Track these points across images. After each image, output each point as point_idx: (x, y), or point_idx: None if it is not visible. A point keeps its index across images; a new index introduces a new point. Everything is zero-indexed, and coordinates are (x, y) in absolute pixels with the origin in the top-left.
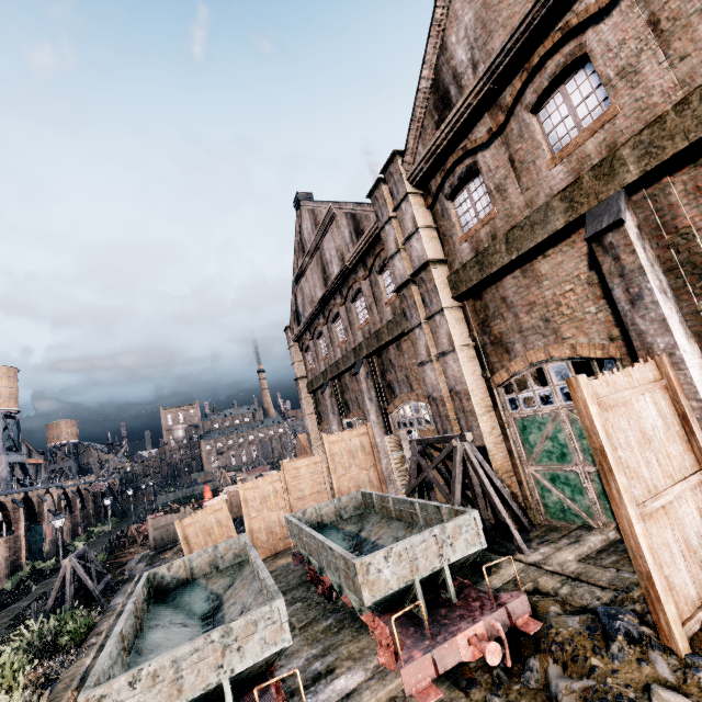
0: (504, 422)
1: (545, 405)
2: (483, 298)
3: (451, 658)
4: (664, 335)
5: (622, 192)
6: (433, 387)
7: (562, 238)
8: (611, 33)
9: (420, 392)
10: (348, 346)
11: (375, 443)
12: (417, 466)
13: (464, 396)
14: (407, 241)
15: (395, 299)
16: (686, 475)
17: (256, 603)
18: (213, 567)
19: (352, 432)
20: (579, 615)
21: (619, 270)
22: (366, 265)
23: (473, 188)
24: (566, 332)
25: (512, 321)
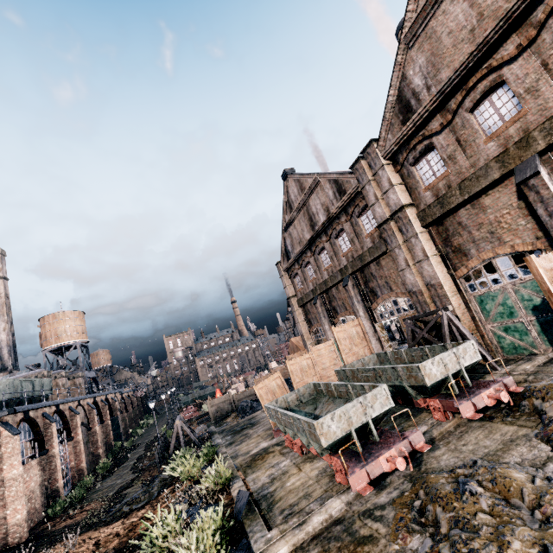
0: (466, 300)
1: (495, 284)
2: (444, 225)
3: (480, 404)
4: None
5: (536, 156)
6: (413, 285)
7: (498, 183)
8: (518, 70)
9: (398, 291)
10: (334, 268)
11: (365, 331)
12: (411, 334)
13: (438, 286)
14: (385, 195)
15: (373, 233)
16: None
17: None
18: (299, 401)
19: (349, 324)
20: (545, 380)
21: (539, 199)
22: (348, 213)
23: (430, 158)
24: (506, 238)
25: (467, 236)
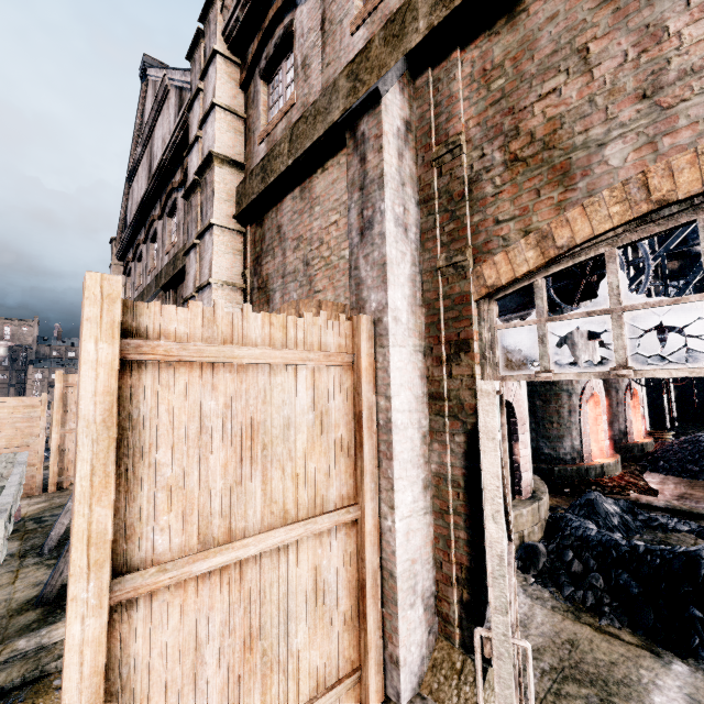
0: None
1: None
2: (263, 225)
3: None
4: (379, 288)
5: (401, 60)
6: None
7: (342, 142)
8: None
9: None
10: (156, 273)
11: None
12: None
13: None
14: (204, 125)
15: None
16: (319, 512)
17: None
18: None
19: None
20: None
21: (361, 178)
22: (184, 166)
23: (289, 66)
24: (319, 283)
25: (280, 261)
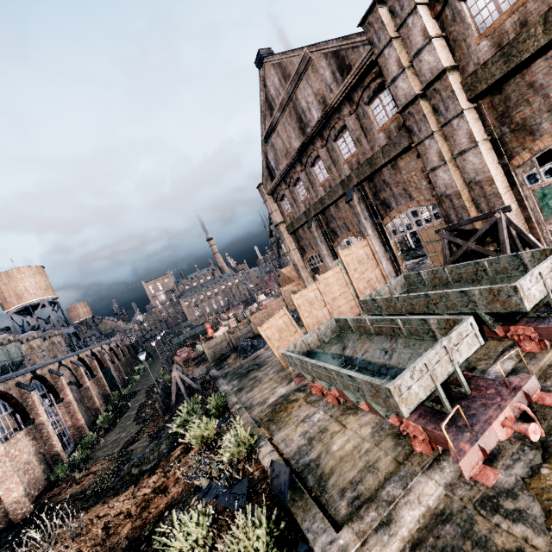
0: (522, 197)
1: None
2: (503, 92)
3: None
4: None
5: None
6: (447, 186)
7: None
8: None
9: (421, 198)
10: (332, 182)
11: (375, 251)
12: (448, 247)
13: (486, 183)
14: (415, 57)
15: (390, 124)
16: None
17: (397, 344)
18: (321, 341)
19: (357, 246)
20: None
21: None
22: (353, 101)
23: None
24: None
25: (540, 103)
